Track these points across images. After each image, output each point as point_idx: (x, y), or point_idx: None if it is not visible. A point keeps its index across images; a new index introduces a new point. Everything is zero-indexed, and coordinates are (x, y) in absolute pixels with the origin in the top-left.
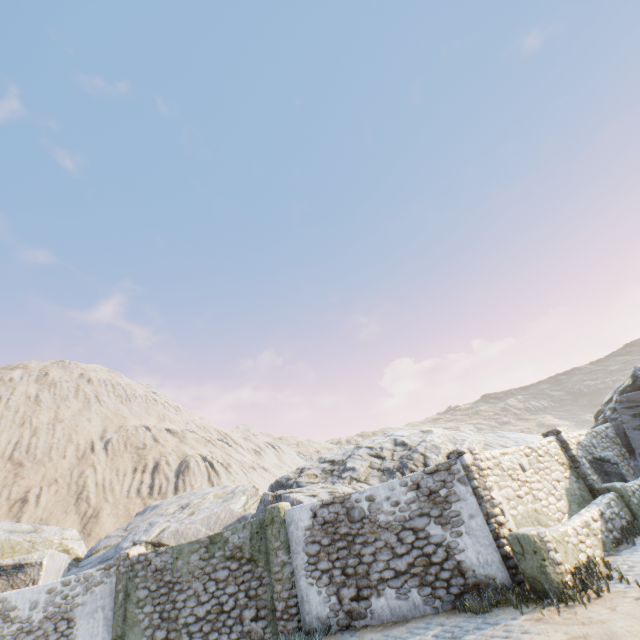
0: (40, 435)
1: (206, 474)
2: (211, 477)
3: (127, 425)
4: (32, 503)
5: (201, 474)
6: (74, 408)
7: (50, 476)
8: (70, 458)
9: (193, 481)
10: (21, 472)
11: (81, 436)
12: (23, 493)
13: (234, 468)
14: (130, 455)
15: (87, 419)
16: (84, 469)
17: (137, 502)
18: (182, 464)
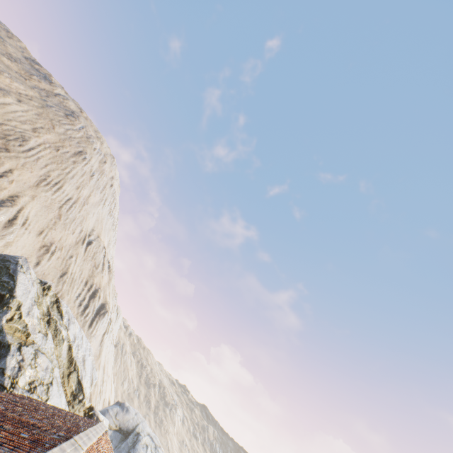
0: (78, 205)
1: (105, 329)
2: (105, 334)
3: (101, 239)
4: (48, 255)
5: (104, 327)
6: (96, 199)
7: (63, 241)
8: (74, 237)
9: (99, 328)
10: (57, 223)
11: (86, 224)
12: (50, 242)
13: (111, 334)
14: (90, 266)
15: (94, 213)
16: (74, 254)
17: (75, 312)
18: (103, 308)
